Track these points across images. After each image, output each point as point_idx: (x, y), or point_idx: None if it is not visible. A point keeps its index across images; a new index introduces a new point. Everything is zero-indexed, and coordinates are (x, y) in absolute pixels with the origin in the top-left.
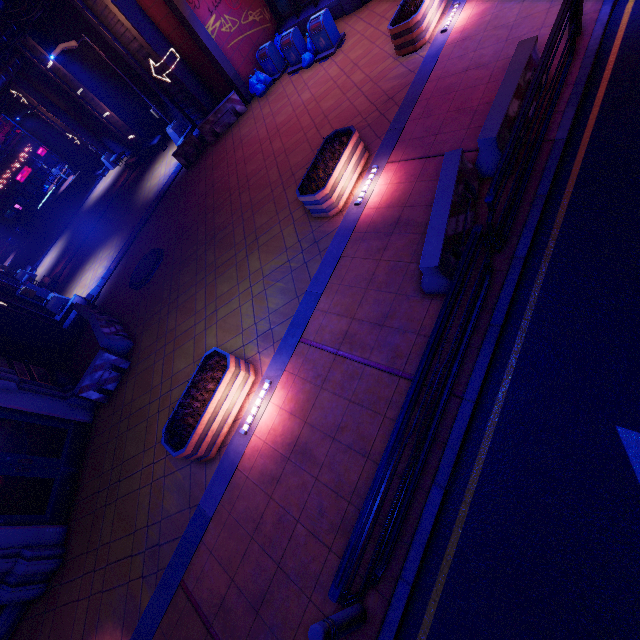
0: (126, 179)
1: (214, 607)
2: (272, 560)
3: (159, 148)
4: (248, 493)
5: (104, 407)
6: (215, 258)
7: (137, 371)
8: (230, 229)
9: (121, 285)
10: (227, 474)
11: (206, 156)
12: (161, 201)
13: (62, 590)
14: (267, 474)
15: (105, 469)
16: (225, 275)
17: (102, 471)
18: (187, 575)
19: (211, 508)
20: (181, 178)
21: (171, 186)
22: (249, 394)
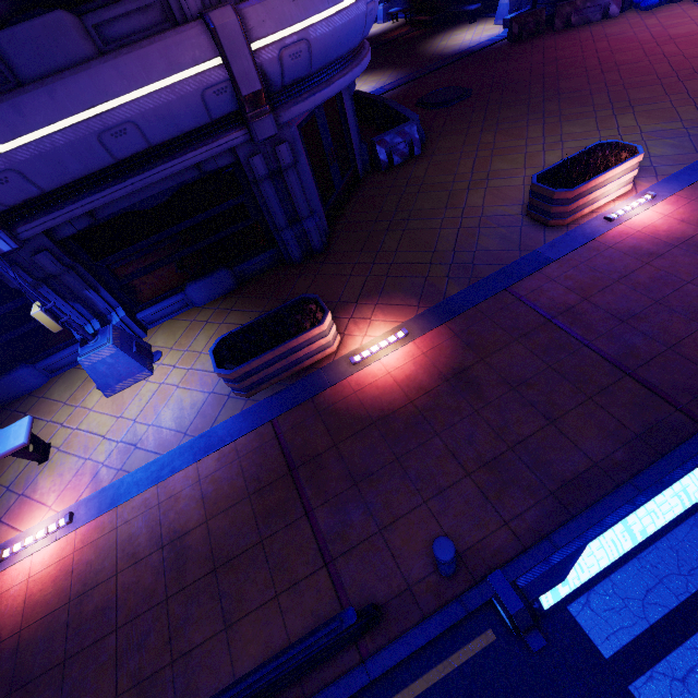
0: (406, 33)
1: (558, 309)
2: (647, 297)
3: (461, 20)
4: (611, 256)
5: (380, 173)
6: (560, 108)
7: (432, 159)
8: (586, 93)
9: (401, 102)
10: (580, 240)
11: (544, 38)
12: (466, 57)
13: (325, 266)
14: (642, 250)
15: (385, 209)
16: (577, 121)
17: (380, 210)
18: (516, 286)
19: (555, 255)
20: (501, 46)
21: (483, 49)
22: (615, 200)
